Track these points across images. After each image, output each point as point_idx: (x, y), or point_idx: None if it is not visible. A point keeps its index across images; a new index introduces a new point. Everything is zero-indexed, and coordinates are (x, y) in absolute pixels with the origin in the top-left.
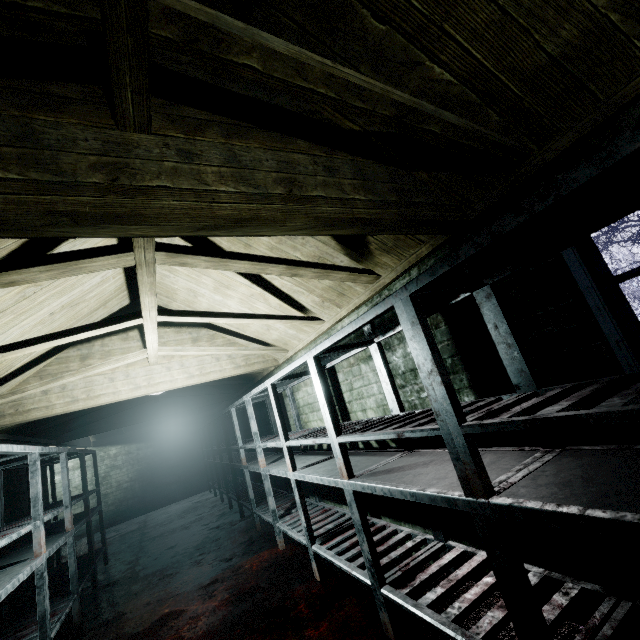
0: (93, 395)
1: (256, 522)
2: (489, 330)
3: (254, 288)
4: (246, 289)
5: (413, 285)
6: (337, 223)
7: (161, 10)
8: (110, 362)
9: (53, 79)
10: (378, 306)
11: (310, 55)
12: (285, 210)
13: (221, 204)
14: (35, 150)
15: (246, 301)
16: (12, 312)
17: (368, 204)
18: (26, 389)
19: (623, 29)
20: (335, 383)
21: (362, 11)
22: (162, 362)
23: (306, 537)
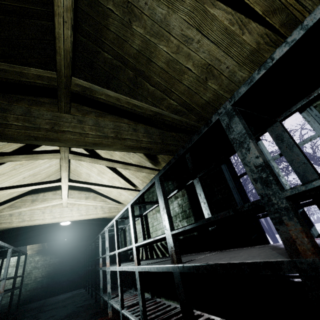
0: (32, 219)
1: (101, 302)
2: (198, 196)
3: (114, 174)
4: (111, 175)
5: (160, 173)
6: (134, 148)
7: (75, 84)
8: (44, 203)
9: (42, 97)
10: (150, 181)
11: (122, 96)
12: (113, 142)
13: (88, 138)
14: (29, 117)
15: (111, 180)
16: (7, 175)
17: (148, 142)
18: (3, 211)
19: (224, 95)
20: (147, 223)
21: (146, 83)
22: (69, 206)
23: (120, 305)
